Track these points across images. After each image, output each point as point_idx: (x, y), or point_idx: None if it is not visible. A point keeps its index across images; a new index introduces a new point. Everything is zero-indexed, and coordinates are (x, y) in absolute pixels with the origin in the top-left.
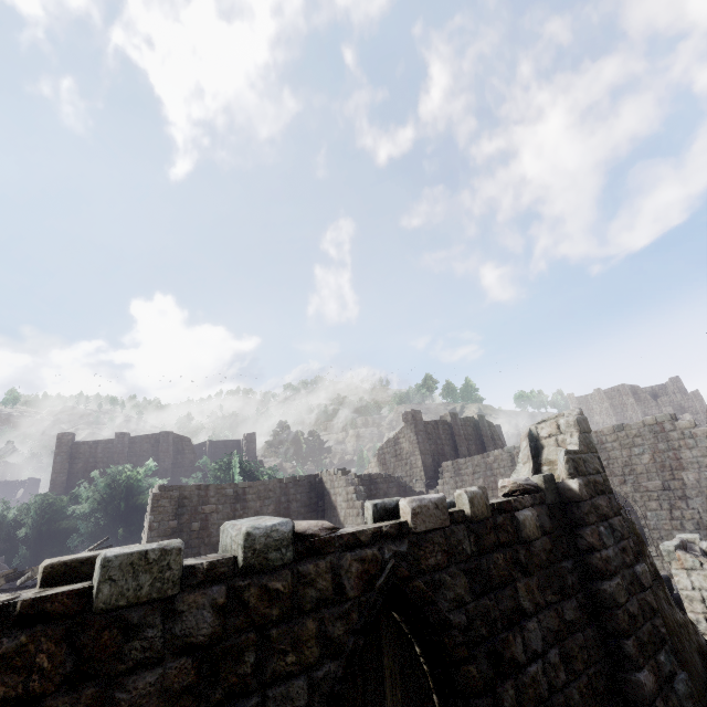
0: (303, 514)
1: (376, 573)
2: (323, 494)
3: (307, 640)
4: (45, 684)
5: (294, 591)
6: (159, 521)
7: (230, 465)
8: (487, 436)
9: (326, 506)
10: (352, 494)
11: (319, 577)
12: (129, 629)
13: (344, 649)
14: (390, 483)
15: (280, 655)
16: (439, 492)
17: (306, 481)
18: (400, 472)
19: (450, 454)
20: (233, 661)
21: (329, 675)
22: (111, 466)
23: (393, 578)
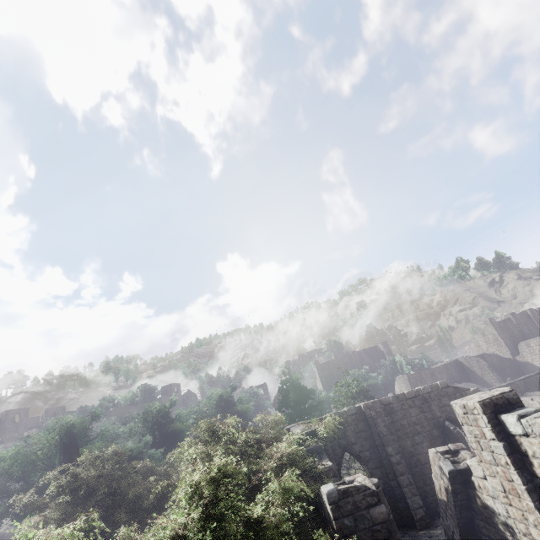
0: (458, 376)
1: (537, 379)
2: (463, 367)
3: (533, 385)
4: (515, 388)
5: (529, 381)
6: (413, 386)
7: (396, 361)
8: (539, 319)
9: (468, 372)
10: (483, 365)
11: (531, 379)
12: (518, 384)
13: (537, 386)
14: (491, 356)
15: (531, 386)
16: (520, 356)
17: (453, 363)
18: (491, 349)
19: (518, 335)
20: (527, 387)
21: (536, 388)
22: (351, 371)
23: (539, 379)
